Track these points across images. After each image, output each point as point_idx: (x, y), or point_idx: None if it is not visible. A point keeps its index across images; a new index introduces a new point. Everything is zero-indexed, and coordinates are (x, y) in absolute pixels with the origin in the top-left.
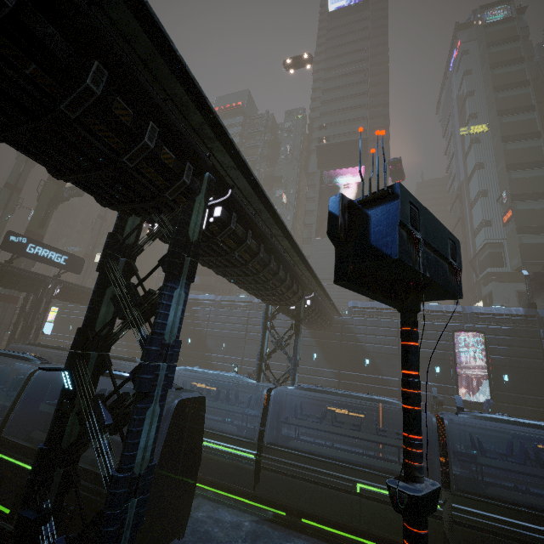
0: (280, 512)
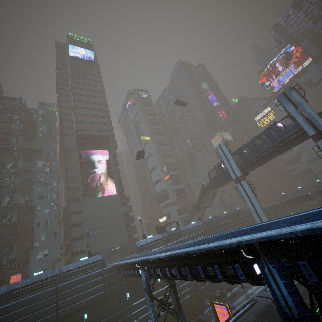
0: None
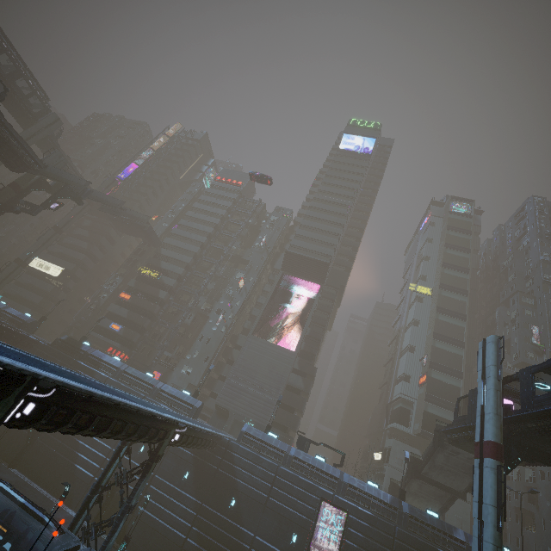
0: None
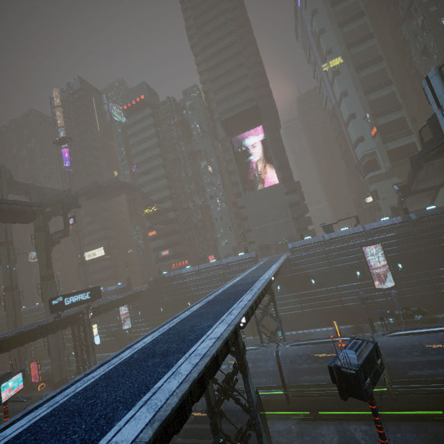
0: (306, 413)
